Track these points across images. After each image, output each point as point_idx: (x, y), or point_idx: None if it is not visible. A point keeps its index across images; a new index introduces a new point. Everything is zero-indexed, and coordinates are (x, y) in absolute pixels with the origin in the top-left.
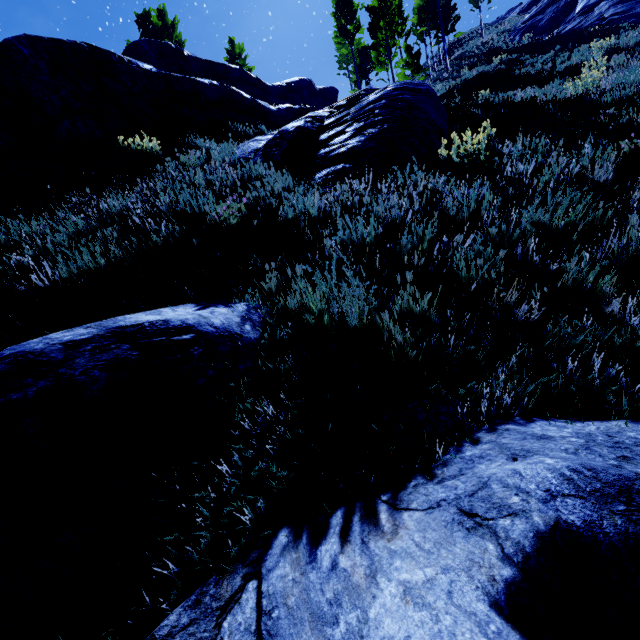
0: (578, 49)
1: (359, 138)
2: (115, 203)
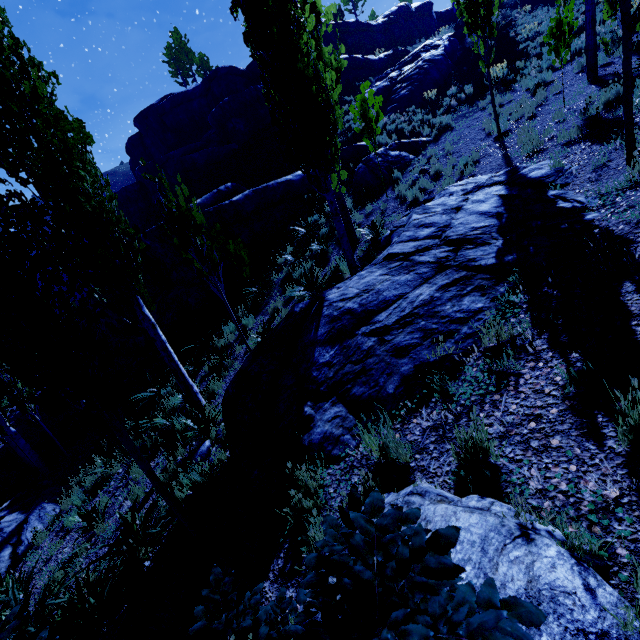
0: None
1: (403, 92)
2: None
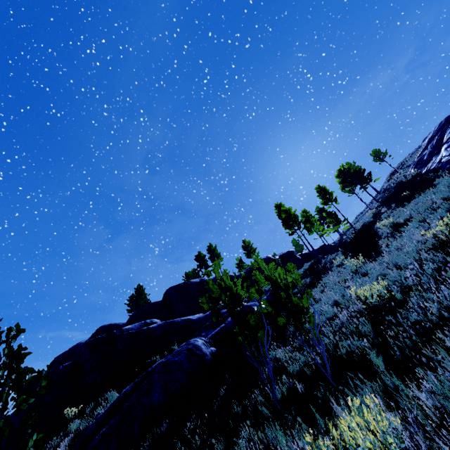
0: (399, 208)
1: (103, 429)
2: None
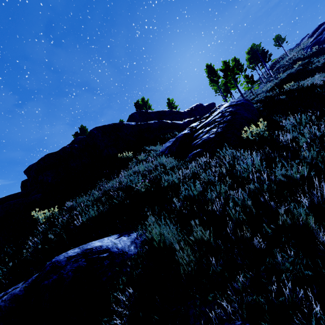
0: None
1: (207, 135)
2: (109, 184)
